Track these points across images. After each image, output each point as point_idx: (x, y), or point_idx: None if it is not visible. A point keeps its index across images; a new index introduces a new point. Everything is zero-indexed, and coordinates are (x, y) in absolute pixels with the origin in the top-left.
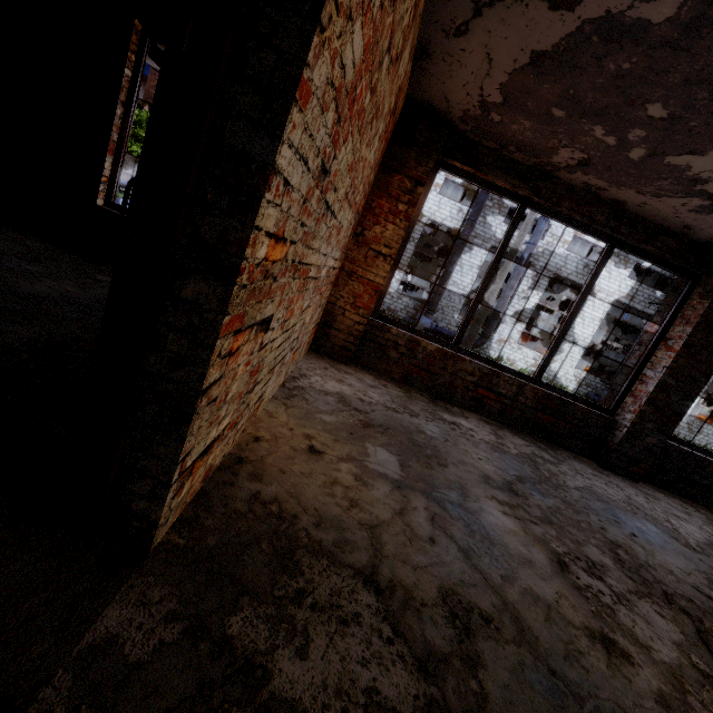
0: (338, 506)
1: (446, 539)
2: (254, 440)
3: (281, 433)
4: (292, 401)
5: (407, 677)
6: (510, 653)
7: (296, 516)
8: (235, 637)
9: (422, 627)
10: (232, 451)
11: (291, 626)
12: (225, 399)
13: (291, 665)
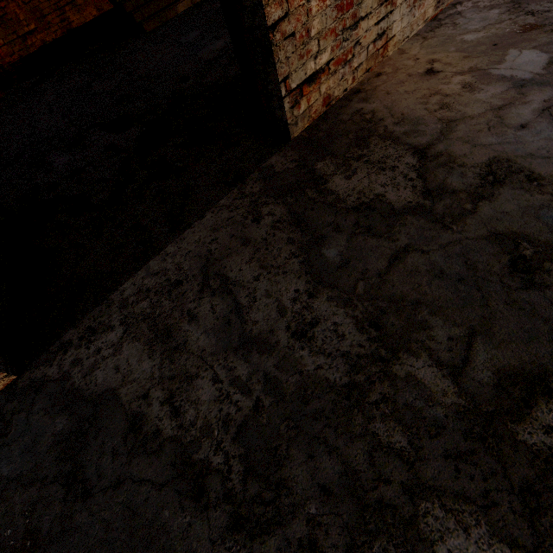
0: (425, 110)
1: (546, 125)
2: (375, 76)
3: (403, 66)
4: (434, 32)
5: (410, 195)
6: (537, 199)
7: (382, 119)
8: (317, 169)
9: (447, 177)
10: (354, 87)
11: (347, 168)
12: (308, 35)
13: (339, 181)
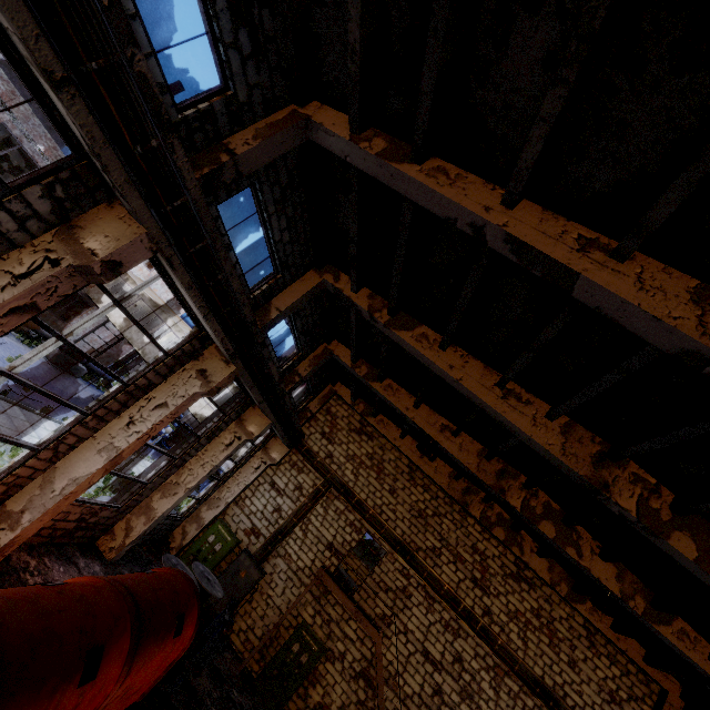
0: None
1: None
2: None
3: None
4: None
5: None
6: None
7: None
8: None
9: None
10: None
11: None
12: None
13: None
